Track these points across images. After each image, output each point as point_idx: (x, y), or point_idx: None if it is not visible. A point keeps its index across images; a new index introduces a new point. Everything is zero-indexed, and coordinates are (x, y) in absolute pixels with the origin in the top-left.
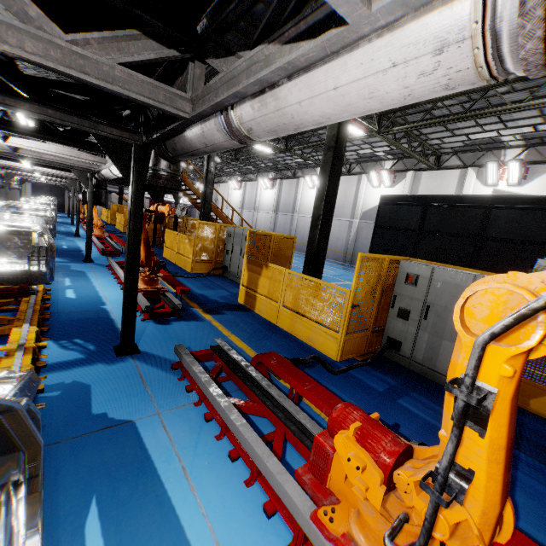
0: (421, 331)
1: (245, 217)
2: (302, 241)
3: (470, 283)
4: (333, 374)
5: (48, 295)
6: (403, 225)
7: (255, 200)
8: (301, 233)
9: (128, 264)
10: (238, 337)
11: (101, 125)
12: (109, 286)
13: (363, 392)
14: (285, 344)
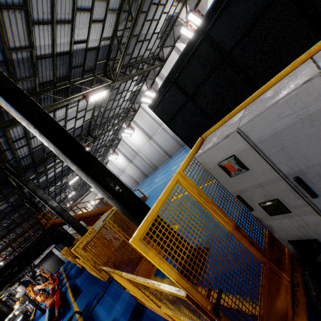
0: None
1: (124, 179)
2: (156, 160)
3: None
4: None
5: None
6: (177, 106)
7: (118, 168)
8: (151, 158)
9: None
10: None
11: None
12: None
13: None
14: None
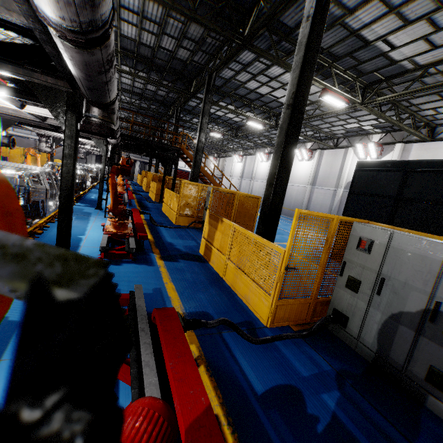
0: (373, 308)
1: (243, 184)
2: (289, 207)
3: (441, 256)
4: (251, 342)
5: (41, 230)
6: (379, 191)
7: (252, 170)
8: (289, 199)
9: (59, 204)
10: (175, 285)
11: (36, 73)
12: (98, 228)
13: (278, 374)
14: (219, 299)
